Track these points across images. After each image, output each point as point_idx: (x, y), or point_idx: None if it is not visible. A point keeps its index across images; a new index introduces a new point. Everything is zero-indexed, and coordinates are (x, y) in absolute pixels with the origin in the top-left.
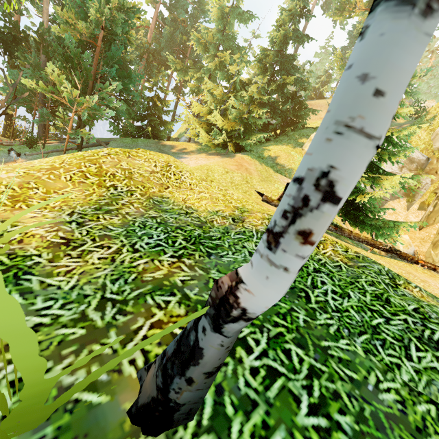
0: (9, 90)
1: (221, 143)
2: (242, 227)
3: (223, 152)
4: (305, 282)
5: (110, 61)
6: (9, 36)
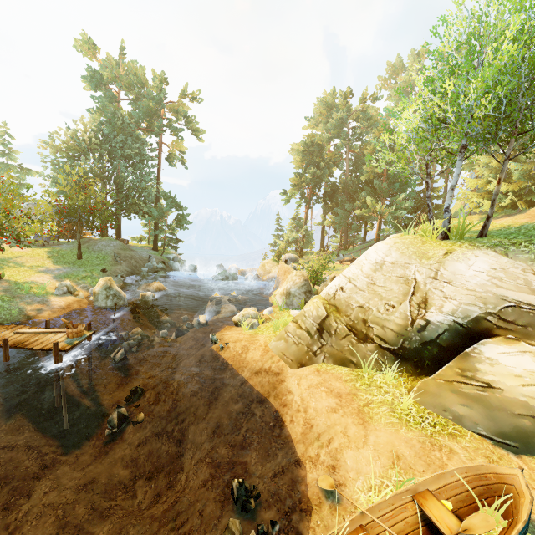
0: (338, 220)
1: (509, 205)
2: (507, 228)
3: (514, 212)
4: (530, 231)
5: (392, 180)
6: (331, 191)
